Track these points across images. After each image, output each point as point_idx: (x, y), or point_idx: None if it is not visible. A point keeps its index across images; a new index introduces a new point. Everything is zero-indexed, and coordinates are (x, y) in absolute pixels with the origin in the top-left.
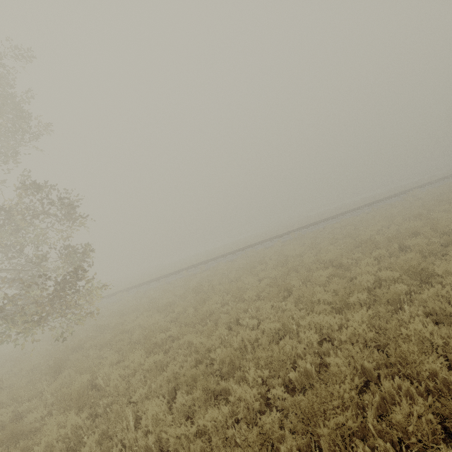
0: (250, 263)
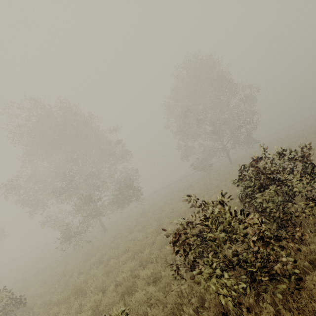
0: (270, 140)
